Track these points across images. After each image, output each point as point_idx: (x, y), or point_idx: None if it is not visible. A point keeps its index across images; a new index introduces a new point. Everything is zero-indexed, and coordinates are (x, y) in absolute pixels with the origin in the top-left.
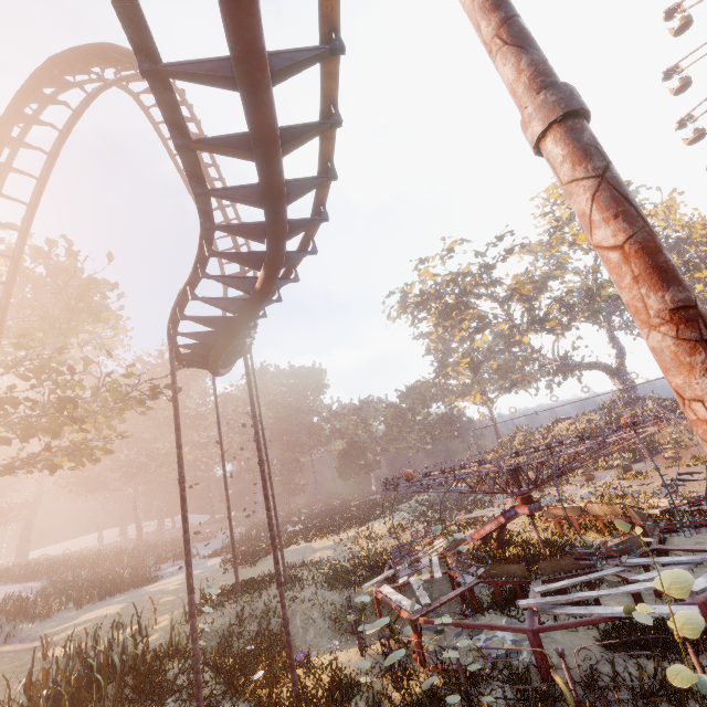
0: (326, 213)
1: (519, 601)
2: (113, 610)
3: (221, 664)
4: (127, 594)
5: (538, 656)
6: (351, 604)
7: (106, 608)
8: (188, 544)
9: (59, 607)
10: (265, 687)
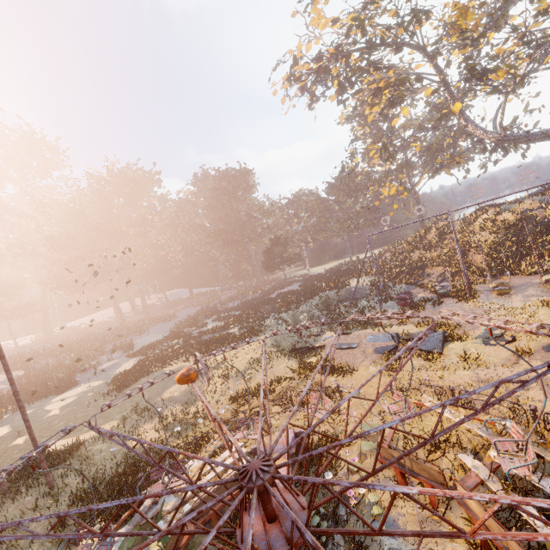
0: None
1: None
2: None
3: None
4: (36, 407)
5: None
6: None
7: None
8: None
9: None
10: None
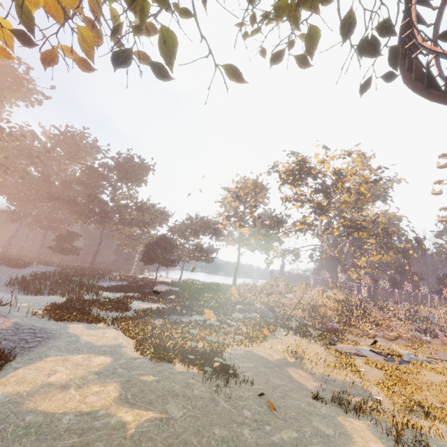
0: None
1: None
2: None
3: None
4: None
5: None
6: None
7: None
8: None
9: None
10: None
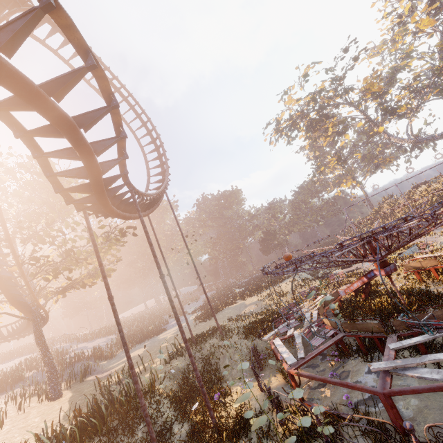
0: (91, 59)
1: (371, 364)
2: (140, 352)
3: (176, 397)
4: (150, 341)
5: (391, 415)
6: (259, 349)
7: (138, 350)
8: (123, 339)
9: (120, 349)
10: (201, 413)
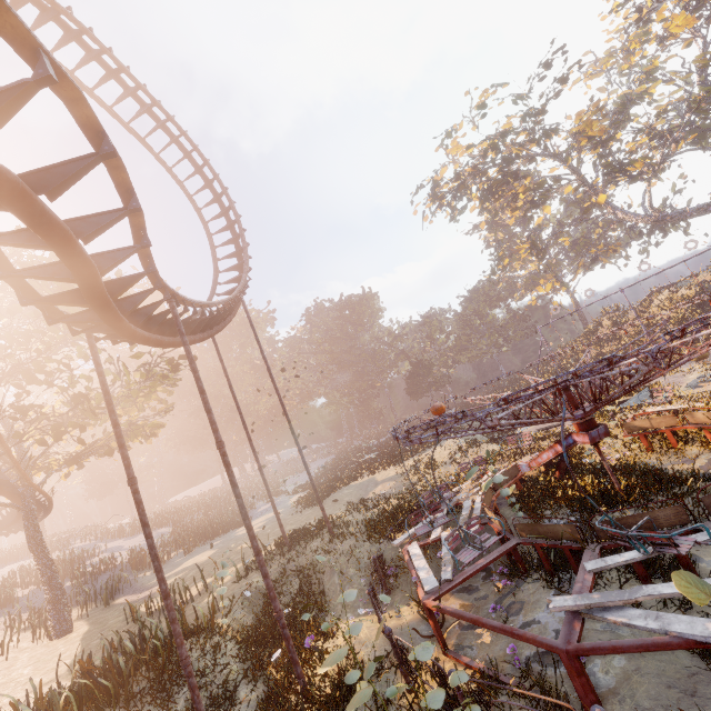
0: (43, 65)
1: (551, 600)
2: (205, 557)
3: (248, 638)
4: (222, 538)
5: (578, 686)
6: (388, 558)
7: (202, 554)
8: (152, 549)
9: (175, 552)
10: (285, 666)
